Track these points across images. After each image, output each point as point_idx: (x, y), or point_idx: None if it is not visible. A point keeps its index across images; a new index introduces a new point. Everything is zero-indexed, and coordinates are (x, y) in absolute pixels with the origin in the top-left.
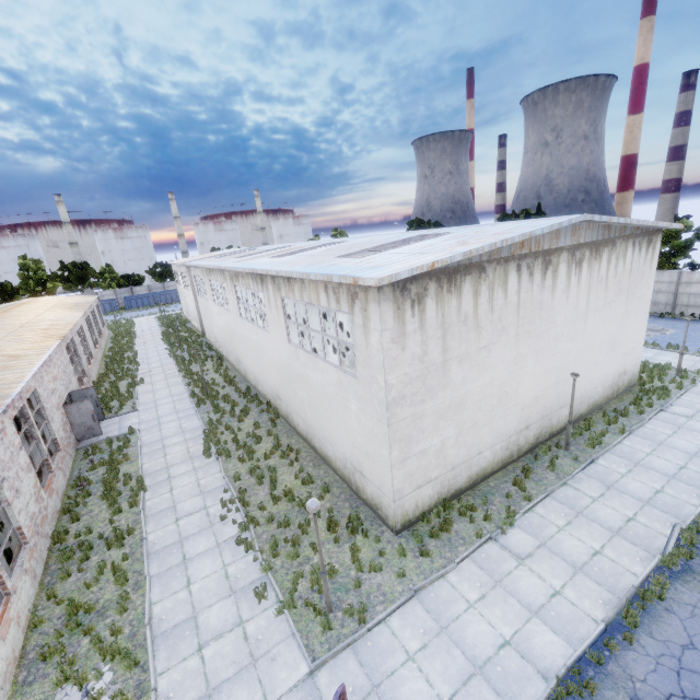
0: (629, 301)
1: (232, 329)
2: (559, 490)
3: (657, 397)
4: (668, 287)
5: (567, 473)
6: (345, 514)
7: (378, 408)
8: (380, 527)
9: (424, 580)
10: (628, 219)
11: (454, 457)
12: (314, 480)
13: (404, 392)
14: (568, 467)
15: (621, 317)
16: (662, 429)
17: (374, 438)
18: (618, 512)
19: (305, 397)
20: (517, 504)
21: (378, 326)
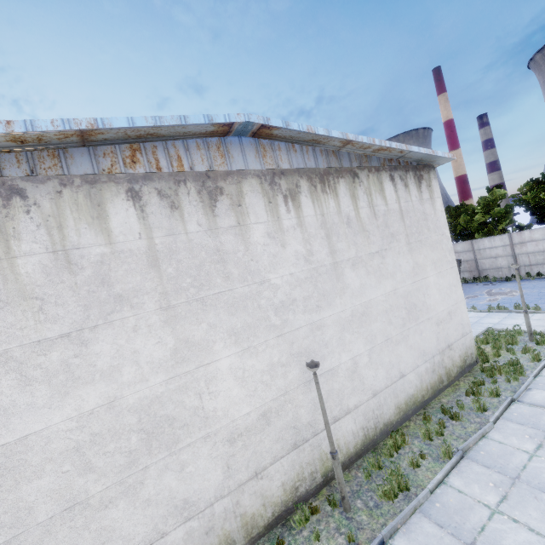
0: (415, 249)
1: None
2: None
3: (506, 378)
4: (504, 250)
5: None
6: None
7: None
8: None
9: None
10: (349, 134)
11: None
12: None
13: None
14: None
15: (410, 271)
16: (517, 440)
17: None
18: None
19: None
20: None
21: None
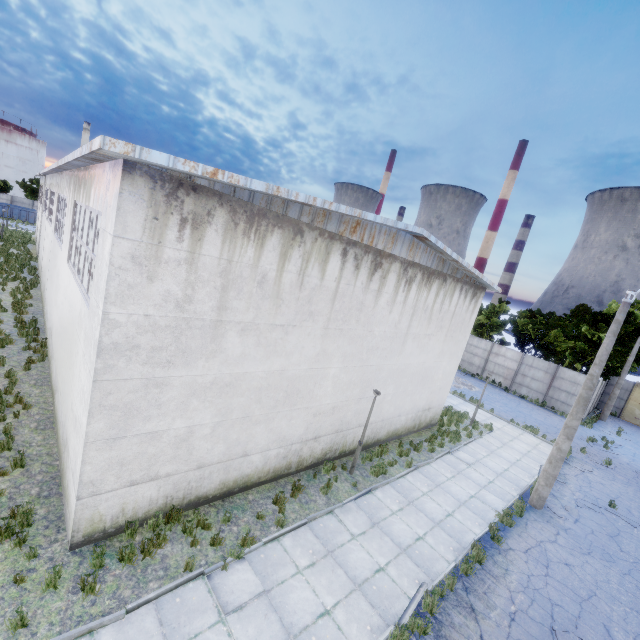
0: (447, 341)
1: (48, 249)
2: (321, 519)
3: (450, 440)
4: (483, 353)
5: (339, 499)
6: (18, 504)
7: (92, 353)
8: (55, 533)
9: (56, 636)
10: (460, 258)
11: (205, 453)
12: (16, 447)
13: (137, 340)
14: (343, 493)
15: (437, 354)
16: (444, 471)
17: (83, 397)
18: (372, 558)
19: (62, 335)
20: (266, 529)
21: (113, 227)
